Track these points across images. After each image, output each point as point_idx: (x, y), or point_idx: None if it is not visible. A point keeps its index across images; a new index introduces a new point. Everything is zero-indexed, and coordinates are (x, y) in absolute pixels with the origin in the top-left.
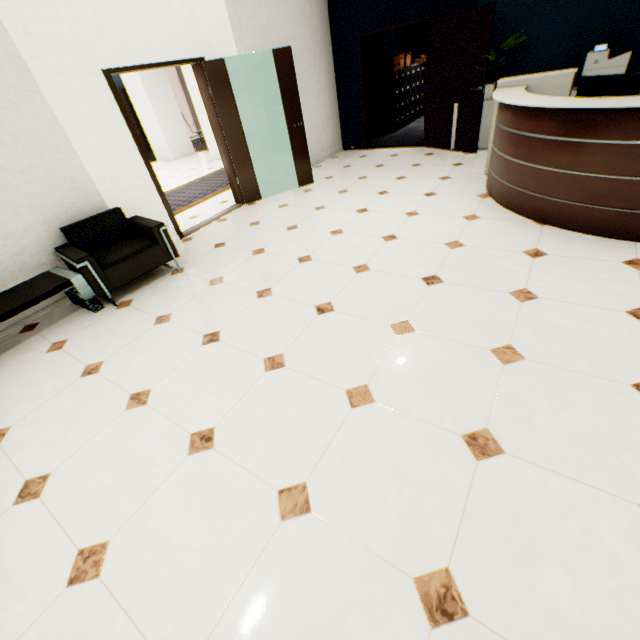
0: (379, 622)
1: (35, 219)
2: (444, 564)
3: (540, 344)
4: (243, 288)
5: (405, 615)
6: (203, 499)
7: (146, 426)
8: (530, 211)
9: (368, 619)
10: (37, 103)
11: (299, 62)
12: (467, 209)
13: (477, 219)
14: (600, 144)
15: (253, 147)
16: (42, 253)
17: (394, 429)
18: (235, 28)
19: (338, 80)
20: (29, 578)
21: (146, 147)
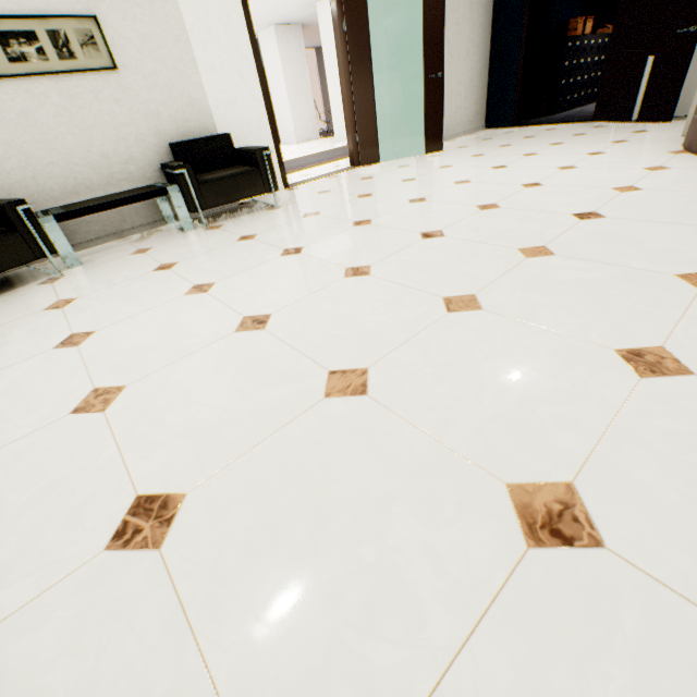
0: (439, 521)
1: (148, 129)
2: (565, 478)
3: None
4: (339, 219)
5: (485, 522)
6: (237, 367)
7: (200, 307)
8: None
9: (422, 514)
10: (169, 6)
11: (451, 11)
12: (650, 162)
13: (665, 169)
14: None
15: (380, 102)
16: (148, 167)
17: (506, 335)
18: None
19: (494, 41)
20: (40, 401)
21: None
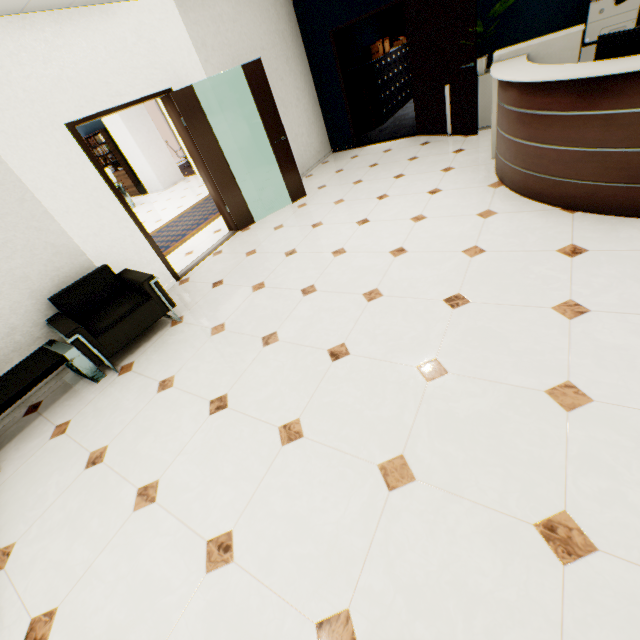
0: None
1: (20, 295)
2: None
3: (607, 377)
4: (247, 335)
5: None
6: None
7: (156, 533)
8: (555, 198)
9: None
10: (1, 174)
11: (272, 71)
12: (480, 204)
13: (494, 215)
14: (636, 113)
15: (238, 170)
16: (34, 328)
17: (446, 520)
18: (199, 50)
19: (316, 81)
20: None
21: (136, 181)
